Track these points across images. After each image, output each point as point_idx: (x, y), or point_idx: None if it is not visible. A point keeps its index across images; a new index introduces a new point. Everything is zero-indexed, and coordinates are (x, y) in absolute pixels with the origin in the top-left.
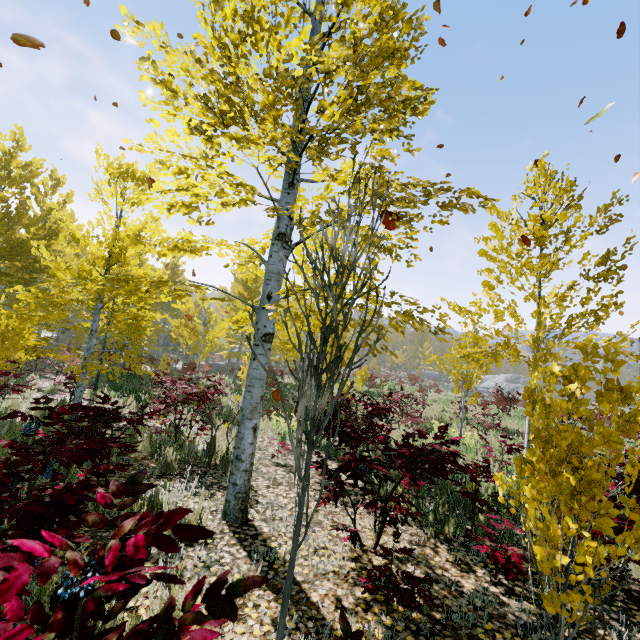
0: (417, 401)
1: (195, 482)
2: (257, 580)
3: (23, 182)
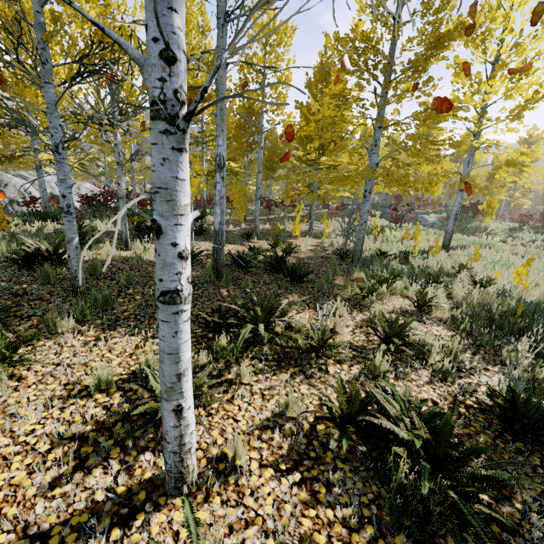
0: None
1: None
2: None
3: None
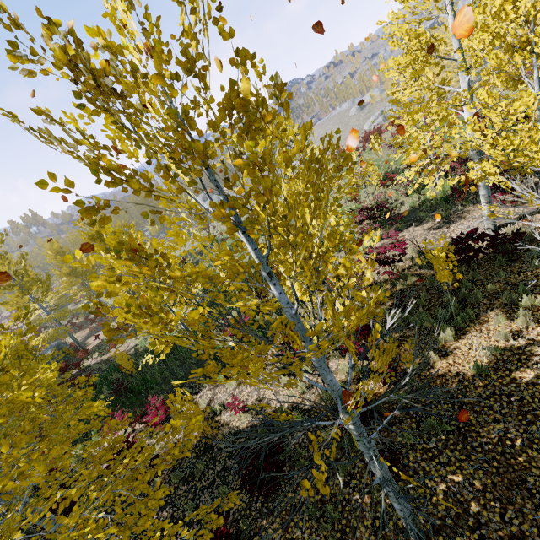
0: None
1: None
2: None
3: None
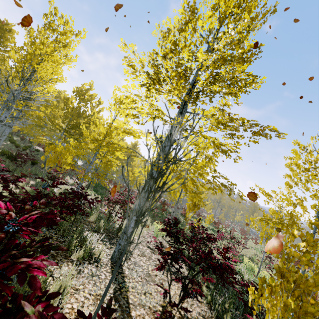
0: (238, 243)
1: (103, 236)
2: (64, 248)
3: (87, 101)
